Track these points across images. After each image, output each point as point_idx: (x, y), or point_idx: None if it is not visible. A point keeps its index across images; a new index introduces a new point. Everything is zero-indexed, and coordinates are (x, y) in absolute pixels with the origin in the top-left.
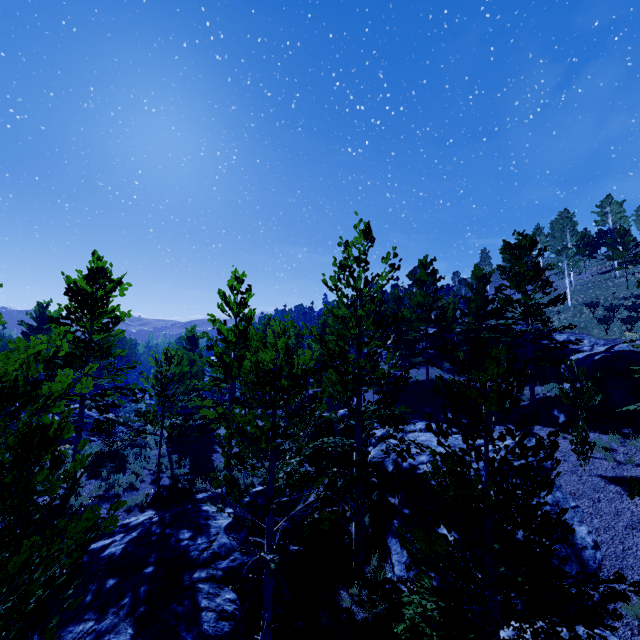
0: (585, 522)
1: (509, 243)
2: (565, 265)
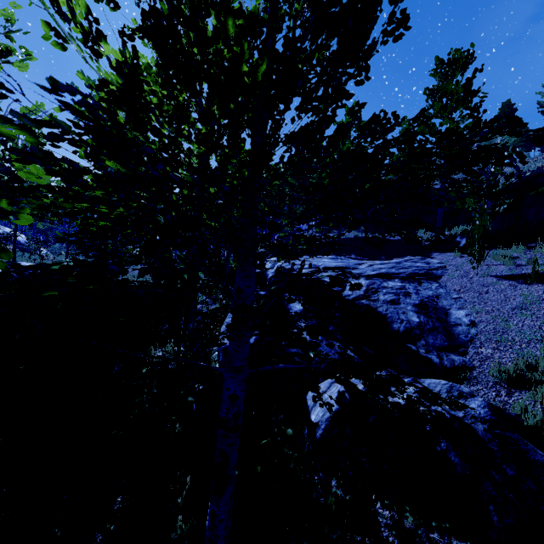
0: (465, 308)
1: (442, 60)
2: (498, 141)
